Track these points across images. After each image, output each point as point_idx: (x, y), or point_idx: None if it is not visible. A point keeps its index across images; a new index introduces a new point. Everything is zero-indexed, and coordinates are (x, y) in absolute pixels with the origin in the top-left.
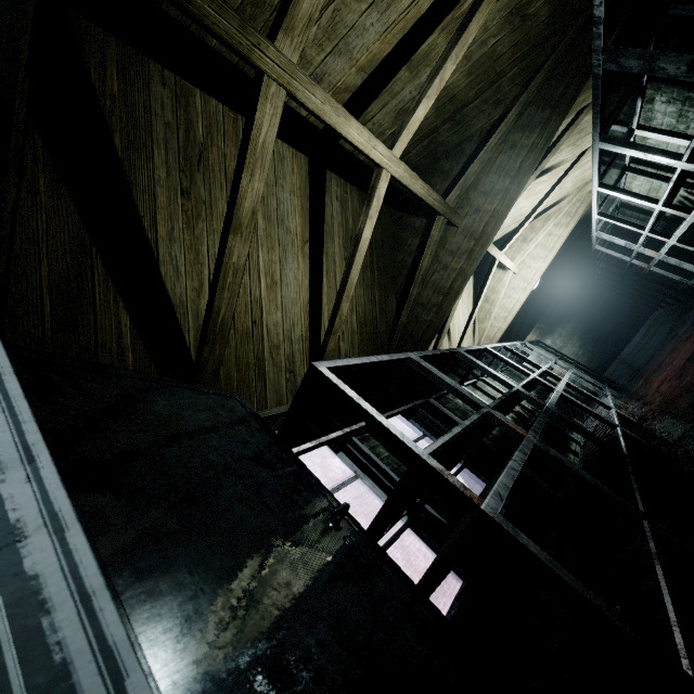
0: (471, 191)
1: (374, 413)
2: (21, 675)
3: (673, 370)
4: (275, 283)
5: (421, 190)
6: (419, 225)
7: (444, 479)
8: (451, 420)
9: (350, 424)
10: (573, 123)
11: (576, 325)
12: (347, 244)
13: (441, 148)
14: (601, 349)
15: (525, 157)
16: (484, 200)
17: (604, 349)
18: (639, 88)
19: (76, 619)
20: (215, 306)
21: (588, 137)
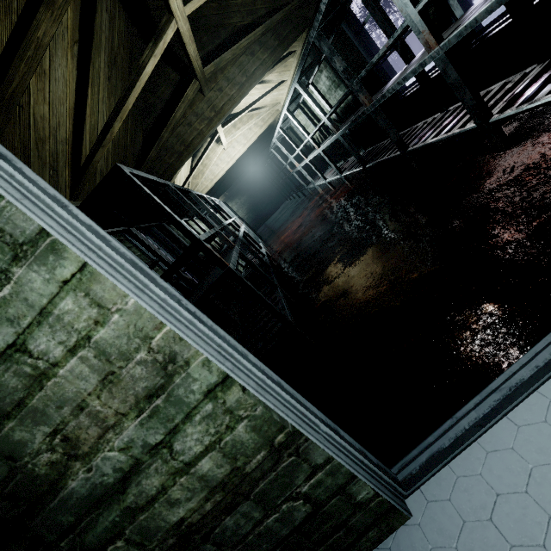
0: (219, 71)
1: (169, 211)
2: (121, 258)
3: (292, 231)
4: (44, 73)
5: (193, 52)
6: (173, 77)
7: (211, 252)
8: (179, 240)
9: (114, 226)
10: (284, 58)
11: (247, 199)
12: (111, 64)
13: (204, 20)
14: (257, 218)
15: (258, 67)
16: (227, 84)
17: (258, 218)
18: (319, 60)
19: (123, 247)
20: (9, 74)
21: (288, 72)
